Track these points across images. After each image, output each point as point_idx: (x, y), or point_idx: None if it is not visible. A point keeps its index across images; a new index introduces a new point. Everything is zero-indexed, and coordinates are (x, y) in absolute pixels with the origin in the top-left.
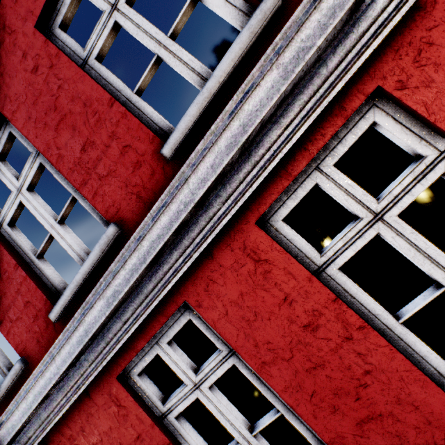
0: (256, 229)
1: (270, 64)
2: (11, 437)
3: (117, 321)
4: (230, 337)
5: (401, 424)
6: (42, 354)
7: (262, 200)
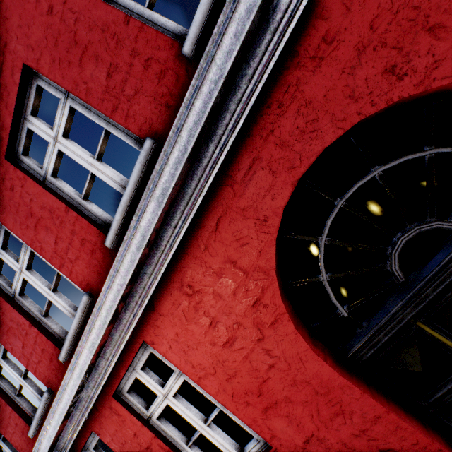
0: (113, 399)
1: (83, 345)
2: None
3: (61, 442)
4: (117, 451)
5: None
6: None
7: (112, 385)
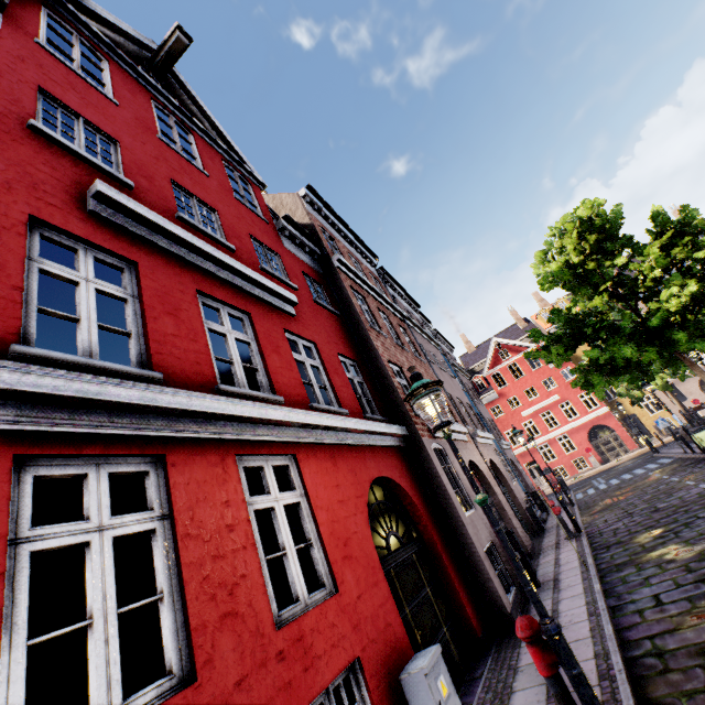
0: (234, 456)
1: (282, 410)
2: None
3: (106, 415)
4: (179, 500)
5: (245, 625)
6: None
7: (244, 448)
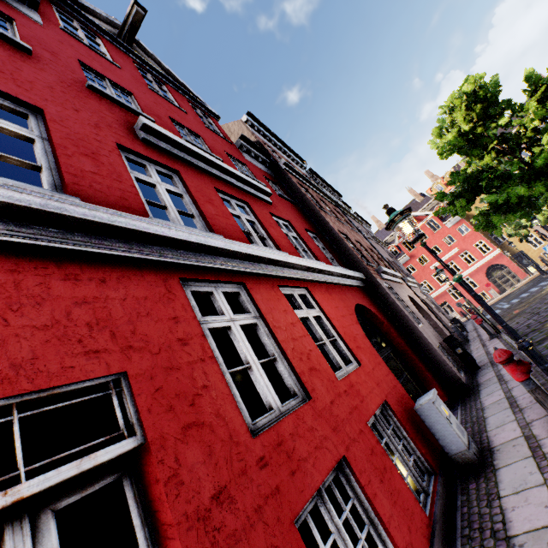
0: (277, 286)
1: (294, 258)
2: (43, 208)
3: (210, 257)
4: (262, 308)
5: (322, 375)
6: None
7: (280, 282)
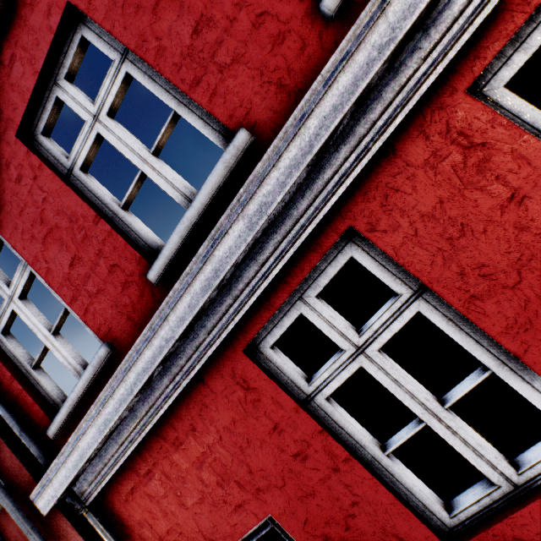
0: (467, 99)
1: None
2: (103, 437)
3: (251, 264)
4: (420, 268)
5: None
6: (134, 335)
7: (479, 54)
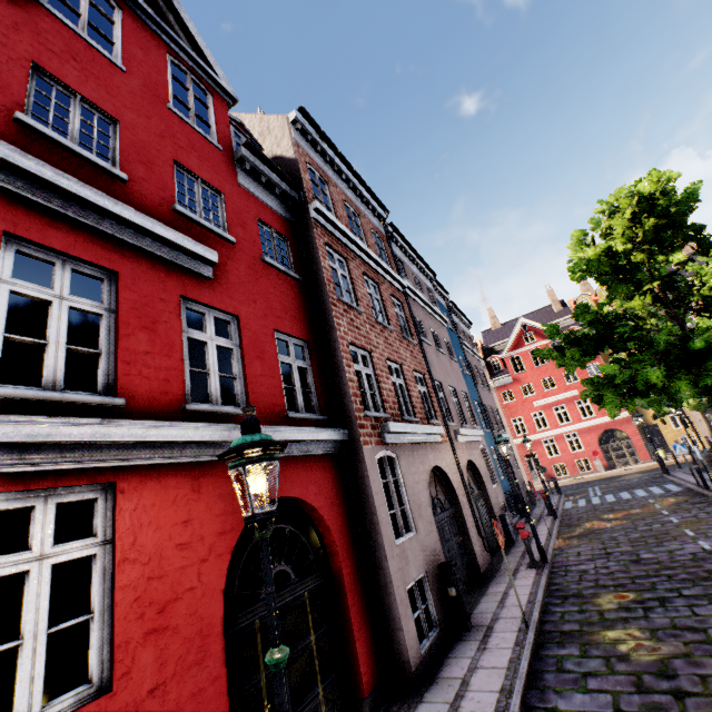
0: None
1: (94, 425)
2: None
3: None
4: None
5: None
6: None
7: None
